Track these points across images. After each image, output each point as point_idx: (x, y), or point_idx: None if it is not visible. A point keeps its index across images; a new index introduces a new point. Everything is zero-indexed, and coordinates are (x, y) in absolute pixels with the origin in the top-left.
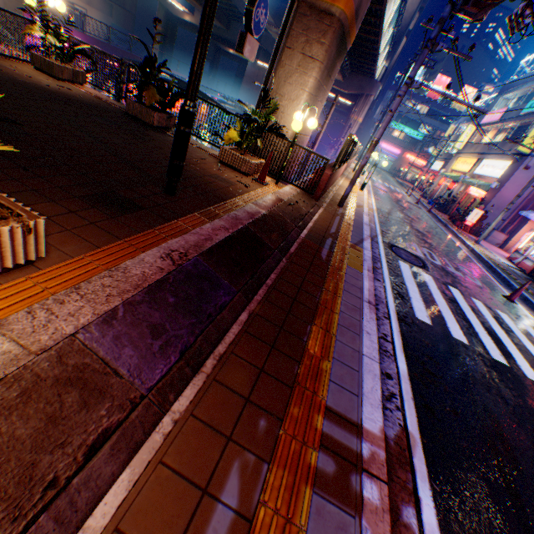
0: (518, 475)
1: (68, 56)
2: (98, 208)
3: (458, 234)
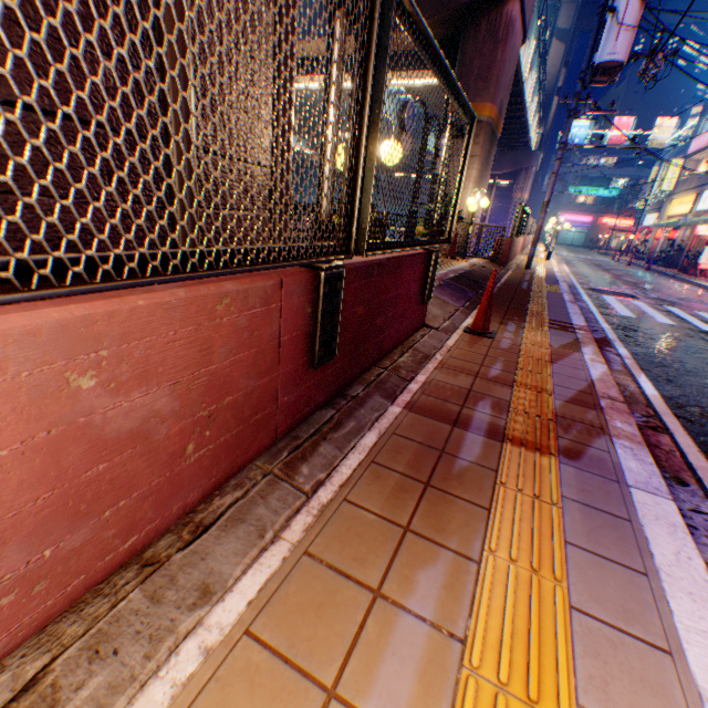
0: (701, 354)
1: None
2: None
3: (690, 280)
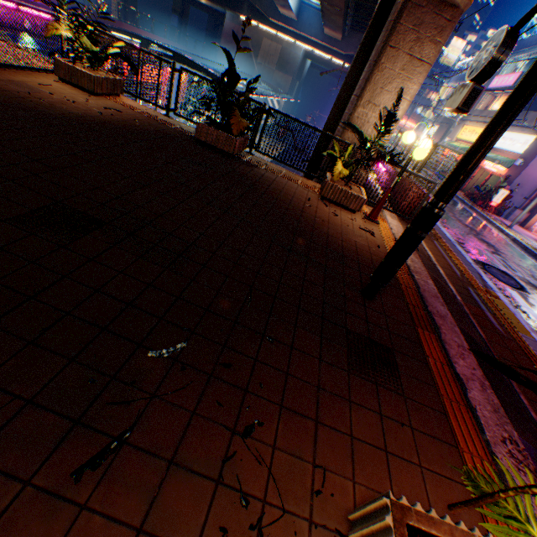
0: None
1: (102, 60)
2: (377, 381)
3: (490, 220)
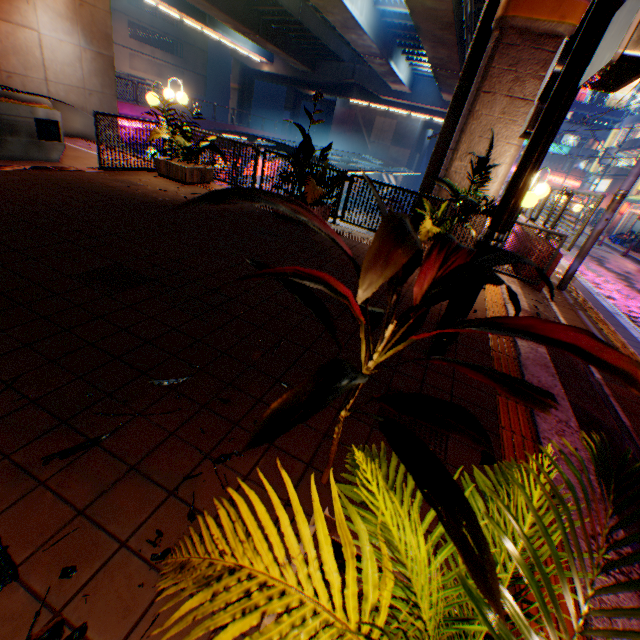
0: None
1: (195, 154)
2: None
3: None
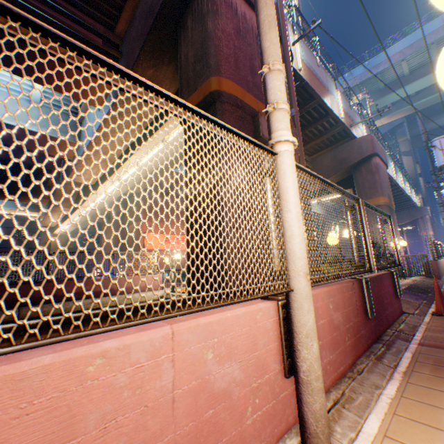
0: None
1: None
2: None
3: None
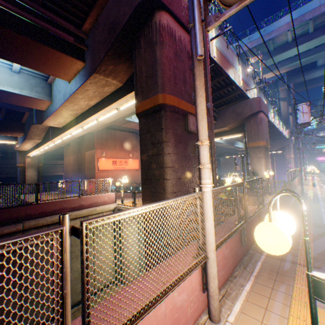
0: None
1: None
2: None
3: None
